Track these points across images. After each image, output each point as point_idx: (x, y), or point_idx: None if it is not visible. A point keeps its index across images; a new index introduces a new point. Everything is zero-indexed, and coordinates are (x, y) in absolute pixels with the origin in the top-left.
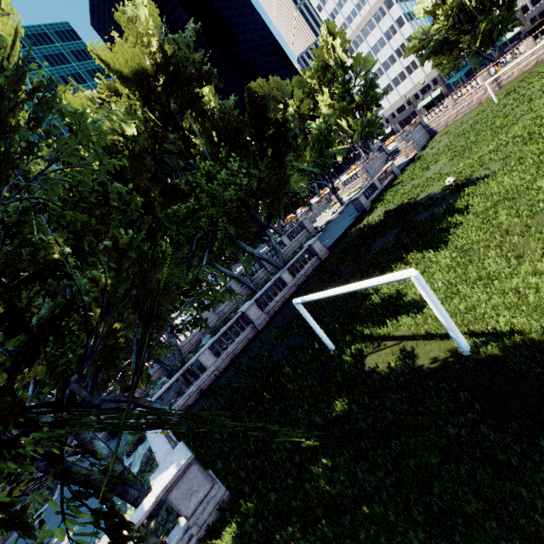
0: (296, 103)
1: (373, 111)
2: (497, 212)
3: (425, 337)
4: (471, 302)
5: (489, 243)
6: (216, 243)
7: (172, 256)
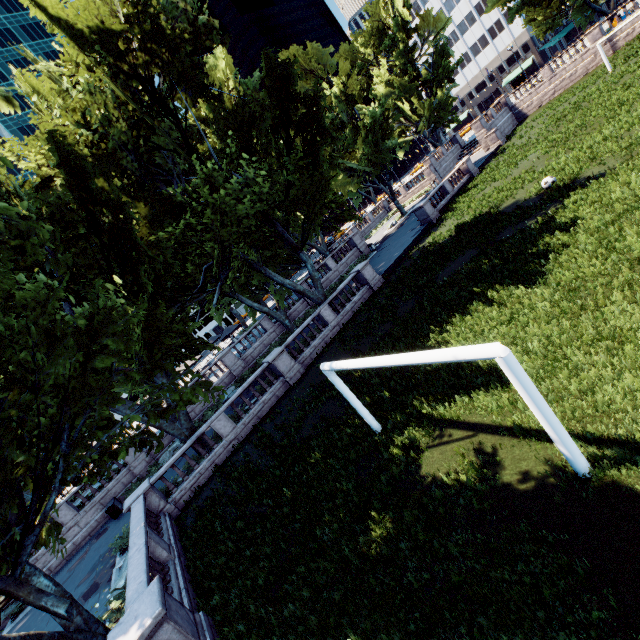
0: (342, 79)
1: (444, 89)
2: (622, 230)
3: (513, 433)
4: (587, 380)
5: (610, 278)
6: (229, 274)
7: (170, 293)
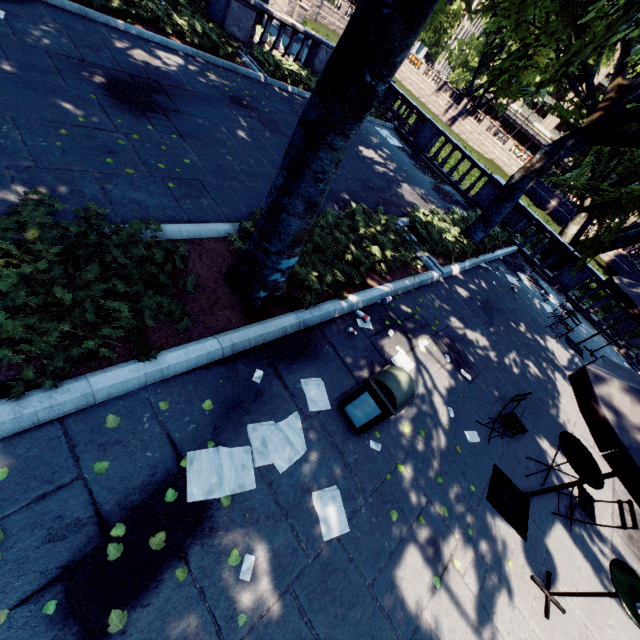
0: None
1: None
2: None
3: None
4: None
5: None
6: None
7: None
